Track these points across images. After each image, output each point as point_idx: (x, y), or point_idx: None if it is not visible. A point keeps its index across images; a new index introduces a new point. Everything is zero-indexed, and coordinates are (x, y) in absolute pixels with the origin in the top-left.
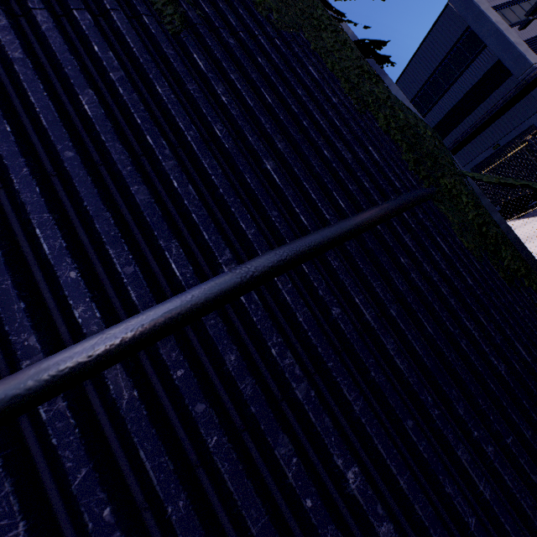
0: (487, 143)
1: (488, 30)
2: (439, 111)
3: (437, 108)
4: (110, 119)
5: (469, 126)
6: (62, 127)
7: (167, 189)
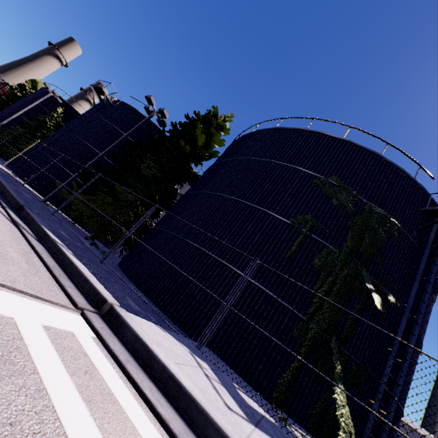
0: None
1: None
2: None
3: None
4: (264, 261)
5: None
6: (260, 258)
7: (260, 270)
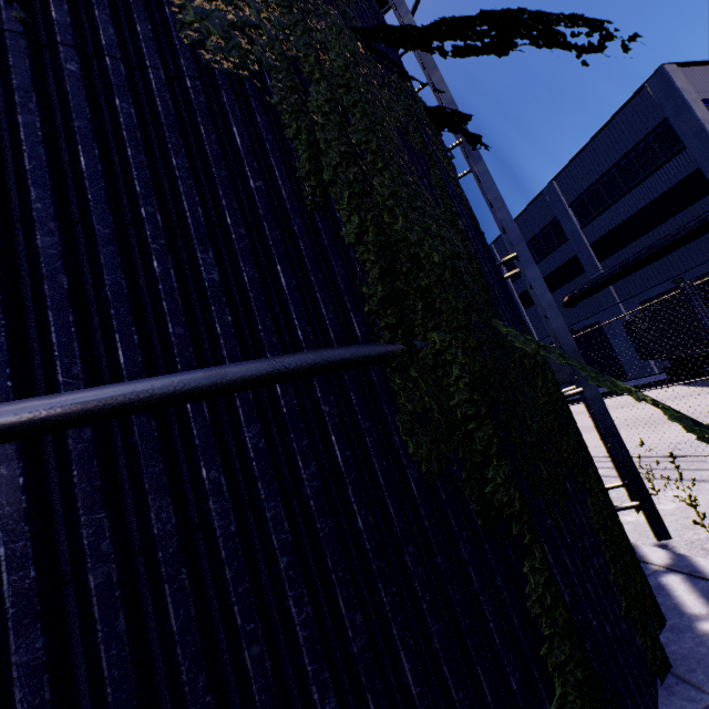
0: (666, 273)
1: (691, 128)
2: (610, 218)
3: (609, 215)
4: None
5: (646, 246)
6: None
7: None
